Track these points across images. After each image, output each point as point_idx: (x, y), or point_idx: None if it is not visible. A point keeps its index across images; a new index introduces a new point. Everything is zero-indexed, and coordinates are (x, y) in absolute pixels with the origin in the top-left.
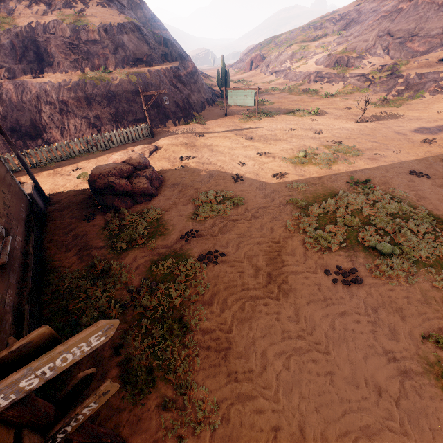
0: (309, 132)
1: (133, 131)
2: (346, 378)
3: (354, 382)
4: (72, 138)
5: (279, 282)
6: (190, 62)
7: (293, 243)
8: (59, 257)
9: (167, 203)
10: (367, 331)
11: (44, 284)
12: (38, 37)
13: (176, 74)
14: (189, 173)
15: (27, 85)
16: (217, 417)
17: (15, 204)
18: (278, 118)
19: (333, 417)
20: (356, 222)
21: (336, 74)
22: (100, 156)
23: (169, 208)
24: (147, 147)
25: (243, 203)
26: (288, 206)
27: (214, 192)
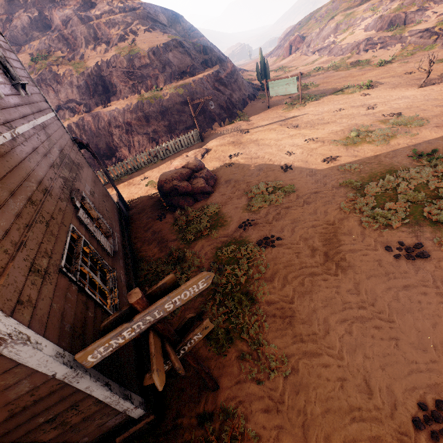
0: (361, 109)
1: (185, 139)
2: (412, 344)
3: (421, 347)
4: (137, 153)
5: (336, 260)
6: (229, 63)
7: (349, 223)
8: (144, 250)
9: (222, 198)
10: (436, 302)
11: (137, 269)
12: (103, 73)
13: (217, 78)
14: (239, 169)
15: (100, 115)
16: (287, 367)
17: (111, 210)
18: (324, 100)
19: (399, 375)
20: (420, 197)
21: (390, 36)
22: (161, 165)
23: (225, 202)
24: (198, 151)
25: (295, 191)
26: (341, 189)
27: (265, 183)
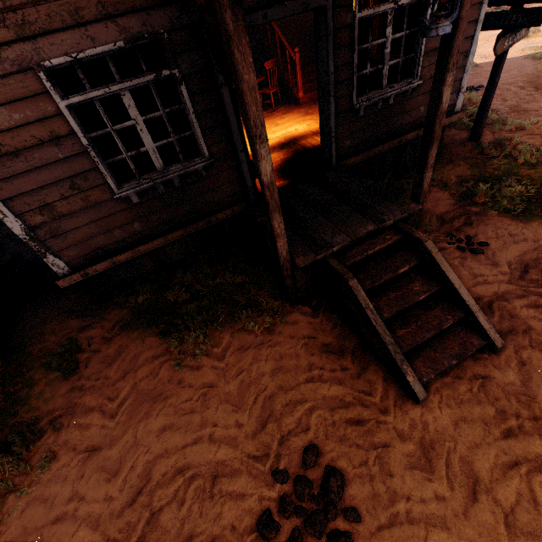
0: None
1: None
2: None
3: None
4: None
5: None
6: None
7: None
8: None
9: None
10: None
11: None
12: None
13: None
14: None
15: None
16: (536, 125)
17: None
18: None
19: None
20: None
21: None
22: None
23: None
24: None
25: (476, 66)
26: (528, 60)
27: None
